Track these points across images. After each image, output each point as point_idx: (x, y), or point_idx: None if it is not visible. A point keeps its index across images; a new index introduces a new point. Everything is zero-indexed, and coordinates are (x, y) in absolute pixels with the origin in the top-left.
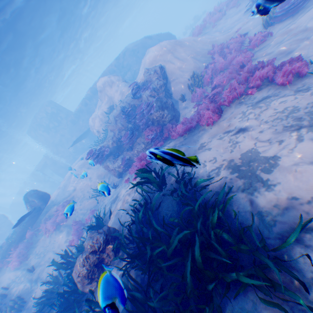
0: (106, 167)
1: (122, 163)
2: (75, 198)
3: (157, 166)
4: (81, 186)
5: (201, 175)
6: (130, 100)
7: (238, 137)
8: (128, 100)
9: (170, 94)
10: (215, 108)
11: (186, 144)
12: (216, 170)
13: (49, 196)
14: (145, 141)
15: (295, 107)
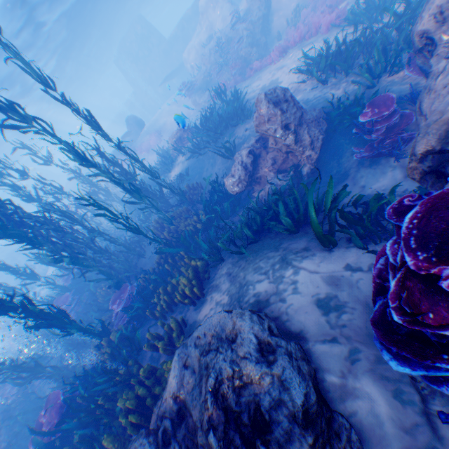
0: (194, 102)
1: (208, 99)
2: (164, 131)
3: (228, 93)
4: (171, 122)
5: (246, 94)
6: (228, 31)
7: (277, 72)
8: (226, 31)
9: (268, 30)
10: (280, 49)
11: (252, 78)
12: (255, 91)
13: (144, 124)
14: (231, 79)
15: (309, 52)
